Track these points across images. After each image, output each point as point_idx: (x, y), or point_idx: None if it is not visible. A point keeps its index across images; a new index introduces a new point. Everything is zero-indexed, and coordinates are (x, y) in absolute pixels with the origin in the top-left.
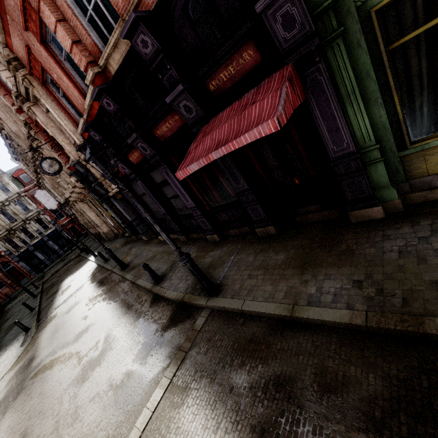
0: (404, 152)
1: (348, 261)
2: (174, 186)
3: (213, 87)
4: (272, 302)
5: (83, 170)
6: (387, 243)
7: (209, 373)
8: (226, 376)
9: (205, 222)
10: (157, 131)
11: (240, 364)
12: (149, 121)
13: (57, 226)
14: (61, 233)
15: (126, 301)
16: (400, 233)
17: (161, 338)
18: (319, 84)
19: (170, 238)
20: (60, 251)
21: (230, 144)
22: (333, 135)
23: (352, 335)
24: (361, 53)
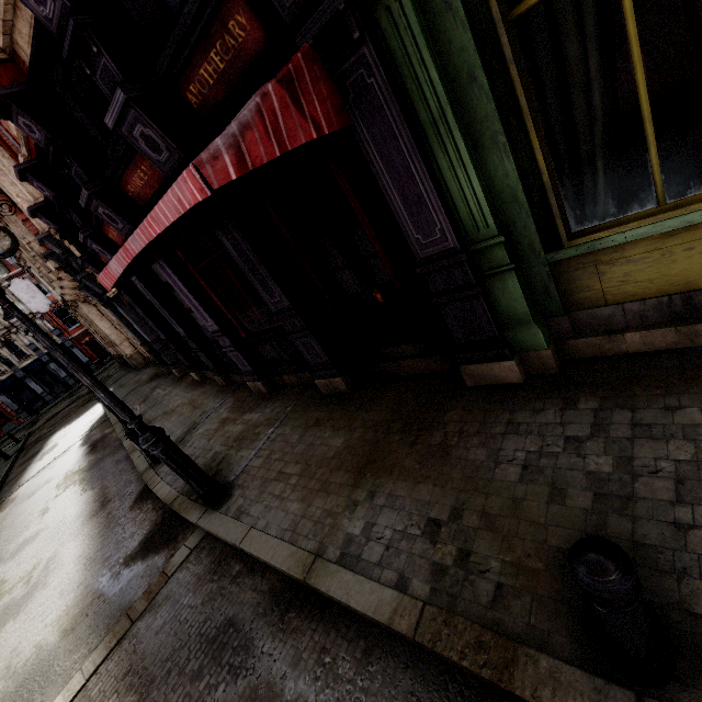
0: (558, 255)
1: (434, 470)
2: (179, 291)
3: (195, 99)
4: (287, 542)
5: (59, 250)
6: (510, 441)
7: (144, 682)
8: (163, 698)
9: (241, 359)
10: (128, 185)
11: (195, 674)
12: (107, 165)
13: (65, 340)
14: (71, 350)
15: (106, 490)
16: (537, 422)
17: (115, 580)
18: (372, 96)
19: (116, 400)
20: (70, 380)
21: (146, 222)
22: (414, 212)
23: (392, 652)
24: (453, 23)
